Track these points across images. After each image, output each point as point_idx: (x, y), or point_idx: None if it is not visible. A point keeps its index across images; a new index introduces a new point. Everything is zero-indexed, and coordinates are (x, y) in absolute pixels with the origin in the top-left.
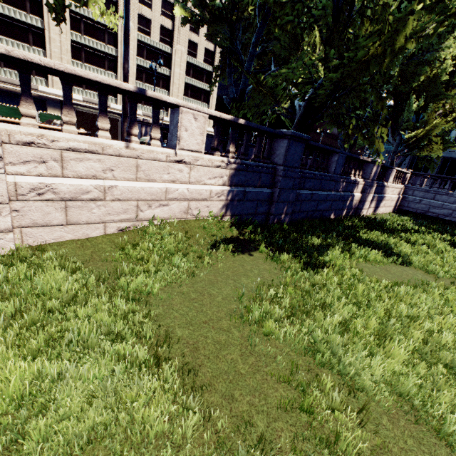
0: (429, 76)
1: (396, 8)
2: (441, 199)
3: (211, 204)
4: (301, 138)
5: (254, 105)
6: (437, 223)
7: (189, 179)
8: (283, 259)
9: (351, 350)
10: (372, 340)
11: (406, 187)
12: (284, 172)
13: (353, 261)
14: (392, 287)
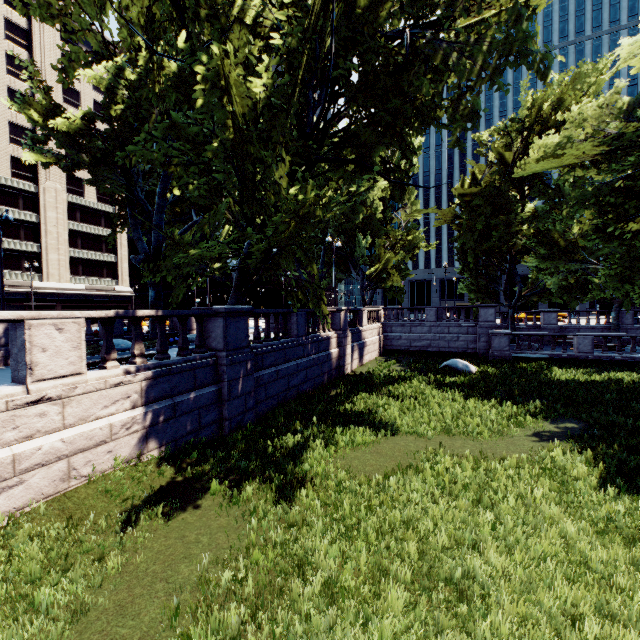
0: (367, 212)
1: (305, 170)
2: (417, 331)
3: (116, 444)
4: (241, 312)
5: (175, 266)
6: (421, 358)
7: (64, 422)
8: (248, 495)
9: (341, 629)
10: (366, 590)
11: (383, 324)
12: (229, 358)
13: (340, 454)
14: (384, 480)
